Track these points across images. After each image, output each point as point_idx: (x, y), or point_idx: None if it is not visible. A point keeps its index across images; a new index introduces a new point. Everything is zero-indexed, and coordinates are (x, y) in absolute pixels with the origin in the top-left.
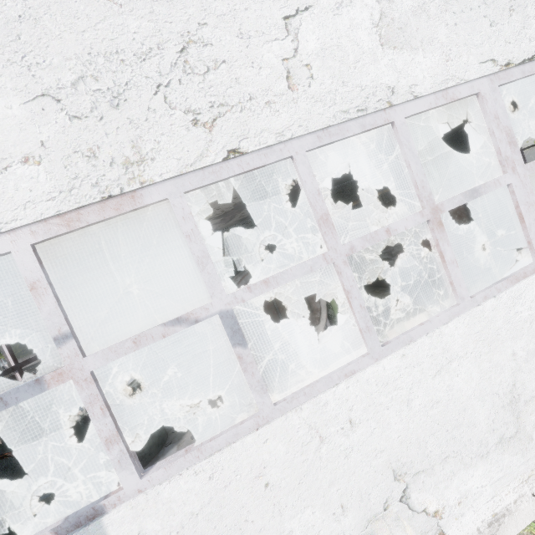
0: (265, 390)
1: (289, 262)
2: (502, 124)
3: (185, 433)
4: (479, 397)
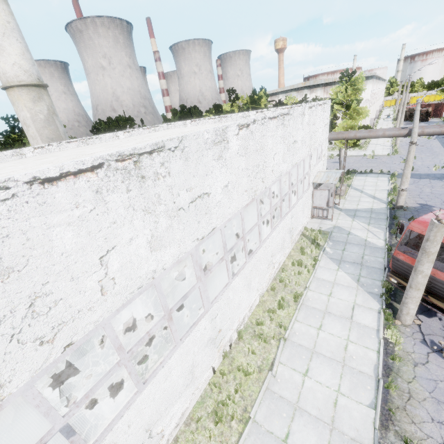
0: None
1: None
2: (198, 263)
3: None
4: (180, 377)
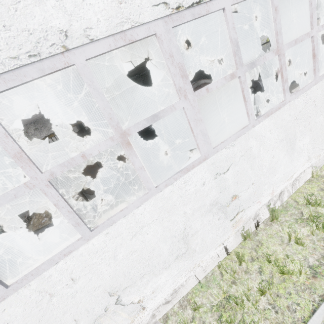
0: None
1: (102, 136)
2: (176, 61)
3: (47, 249)
4: (163, 241)
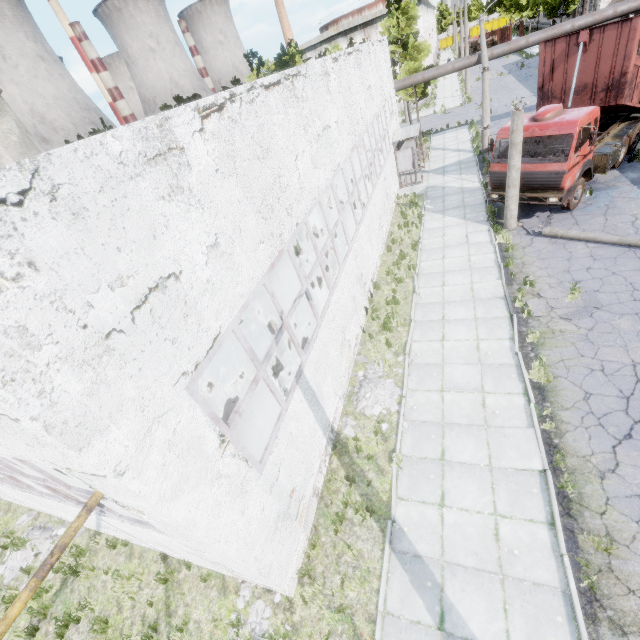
0: (318, 314)
1: None
2: (337, 196)
3: None
4: (349, 300)
